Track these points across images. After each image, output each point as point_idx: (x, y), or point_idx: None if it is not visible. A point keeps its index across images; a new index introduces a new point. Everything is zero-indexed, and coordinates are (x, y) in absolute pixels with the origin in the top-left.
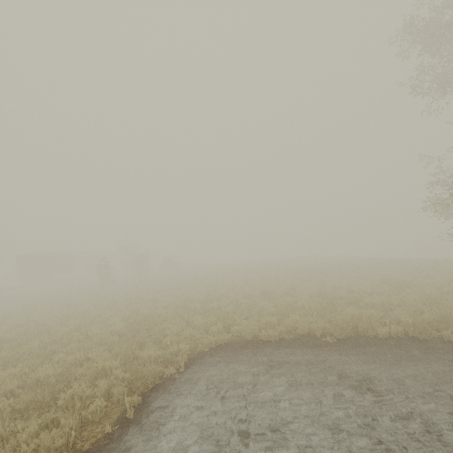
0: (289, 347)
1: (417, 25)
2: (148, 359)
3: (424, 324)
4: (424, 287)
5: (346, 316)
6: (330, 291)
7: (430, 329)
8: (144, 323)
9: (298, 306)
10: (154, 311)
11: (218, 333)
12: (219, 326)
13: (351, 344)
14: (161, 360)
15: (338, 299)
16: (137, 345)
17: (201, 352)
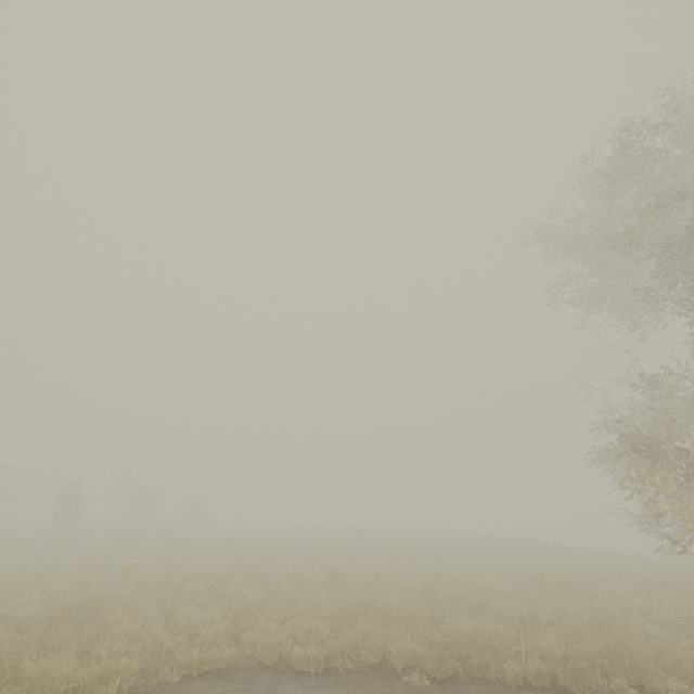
0: (336, 689)
1: (555, 226)
2: (38, 685)
3: (580, 660)
4: (598, 596)
5: (451, 632)
6: (441, 585)
7: (591, 671)
8: (79, 608)
9: (381, 607)
10: (120, 590)
11: (213, 643)
12: (218, 629)
13: (453, 692)
14: (68, 692)
15: (454, 602)
16: (40, 652)
17: (163, 683)
